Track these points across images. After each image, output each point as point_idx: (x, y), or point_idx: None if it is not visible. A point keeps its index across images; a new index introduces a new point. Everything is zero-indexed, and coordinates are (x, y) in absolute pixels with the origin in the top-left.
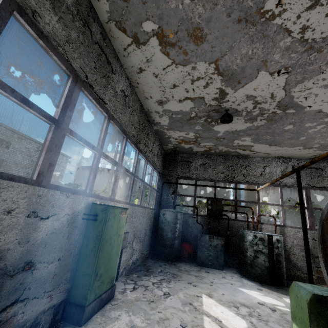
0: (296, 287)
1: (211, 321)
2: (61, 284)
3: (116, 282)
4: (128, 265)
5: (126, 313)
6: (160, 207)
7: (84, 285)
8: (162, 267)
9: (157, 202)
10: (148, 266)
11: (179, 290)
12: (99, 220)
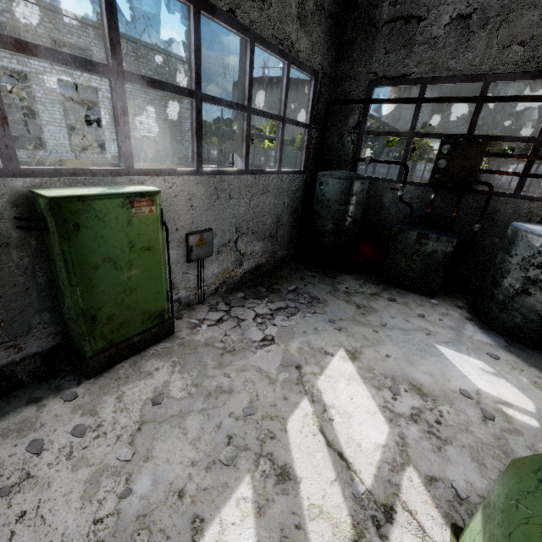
0: (537, 480)
1: (312, 413)
2: (34, 329)
3: (199, 304)
4: (234, 278)
5: (170, 368)
6: (320, 167)
7: (76, 333)
8: (304, 281)
9: (312, 155)
10: (278, 277)
11: (298, 335)
12: (51, 231)
